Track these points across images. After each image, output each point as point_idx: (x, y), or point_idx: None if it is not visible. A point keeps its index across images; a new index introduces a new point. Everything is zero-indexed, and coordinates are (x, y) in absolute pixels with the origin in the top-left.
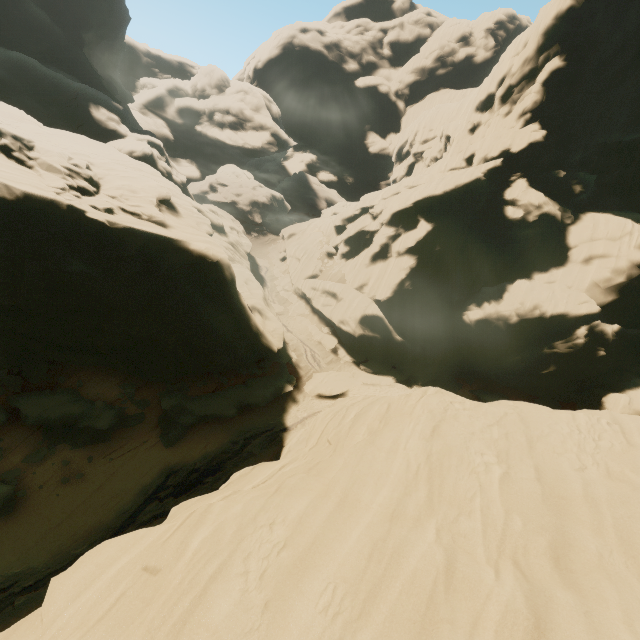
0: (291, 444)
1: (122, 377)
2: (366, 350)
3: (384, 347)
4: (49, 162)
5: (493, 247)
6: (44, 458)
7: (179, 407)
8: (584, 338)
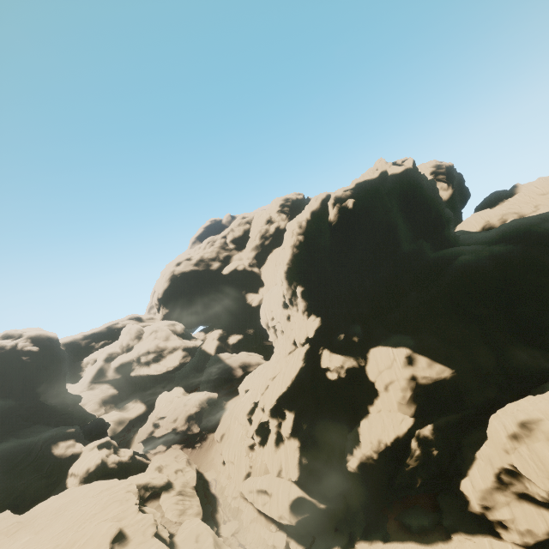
0: None
1: None
2: (308, 530)
3: (318, 519)
4: None
5: (337, 399)
6: None
7: None
8: (418, 448)
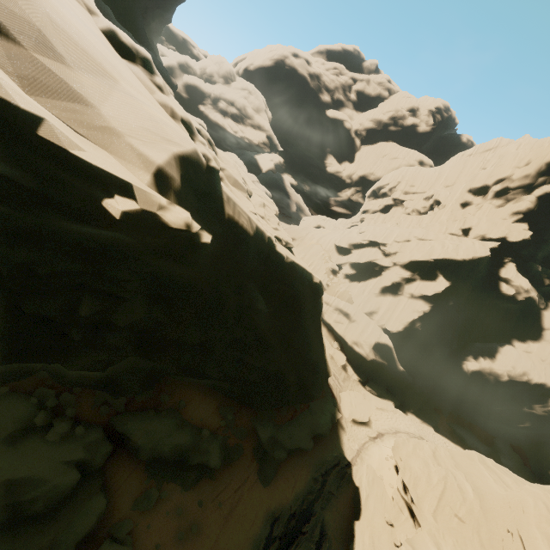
0: (365, 486)
1: (219, 399)
2: (370, 372)
3: (385, 372)
4: (235, 176)
5: (483, 309)
6: (155, 504)
7: (272, 439)
8: None
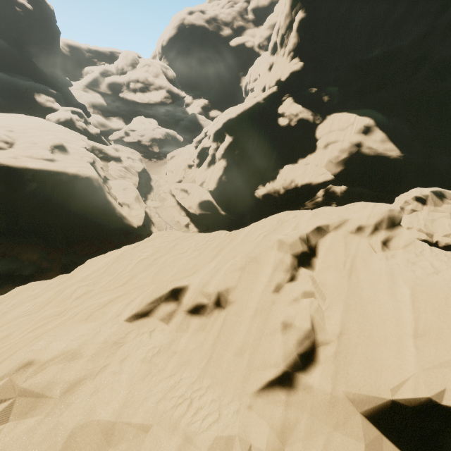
0: None
1: (41, 248)
2: (206, 223)
3: (216, 220)
4: None
5: (276, 146)
6: None
7: (72, 261)
8: (322, 197)
